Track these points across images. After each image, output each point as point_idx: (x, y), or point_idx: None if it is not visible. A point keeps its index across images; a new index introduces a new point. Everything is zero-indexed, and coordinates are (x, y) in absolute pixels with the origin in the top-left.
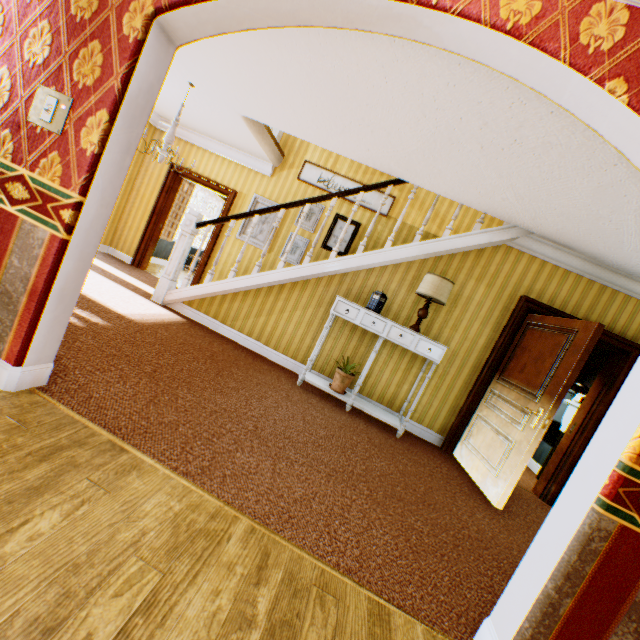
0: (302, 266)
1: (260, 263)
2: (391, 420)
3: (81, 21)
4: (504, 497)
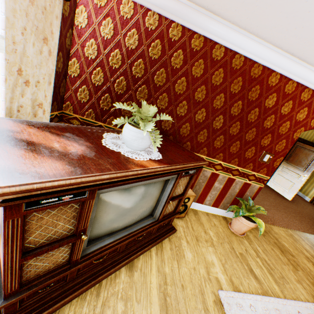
0: None
1: None
2: None
3: (280, 134)
4: (291, 197)
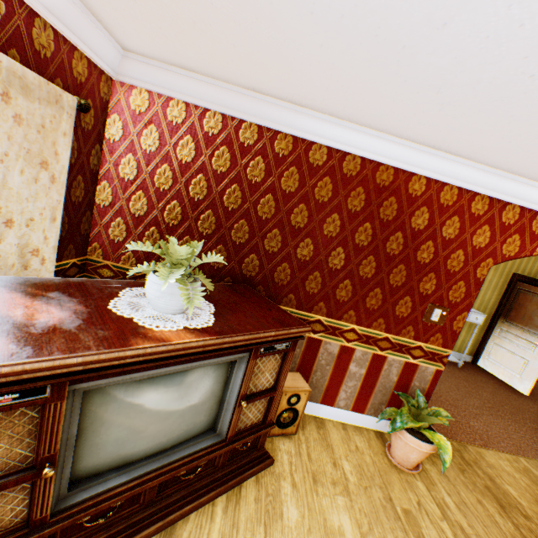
0: None
1: None
2: (451, 358)
3: (452, 272)
4: (529, 389)
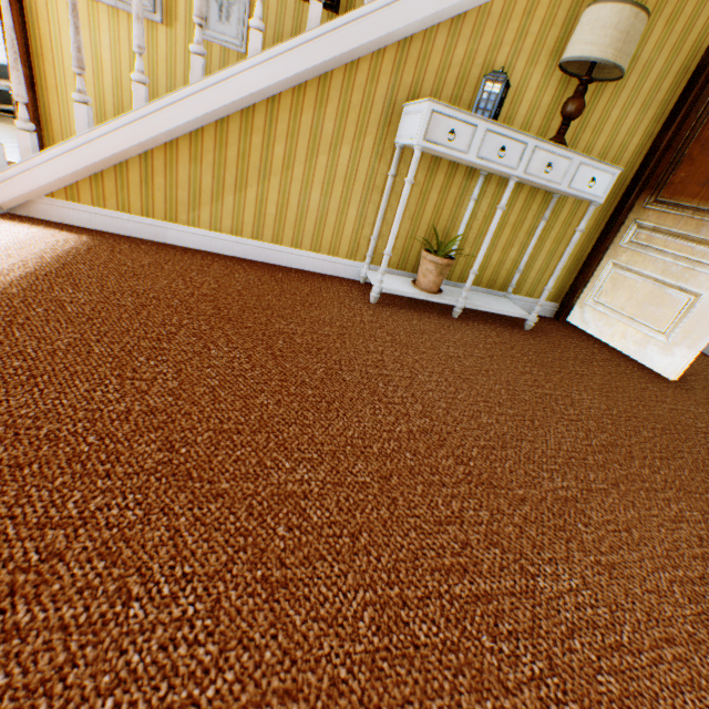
0: (309, 36)
1: (200, 46)
2: (512, 309)
3: None
4: (684, 367)
